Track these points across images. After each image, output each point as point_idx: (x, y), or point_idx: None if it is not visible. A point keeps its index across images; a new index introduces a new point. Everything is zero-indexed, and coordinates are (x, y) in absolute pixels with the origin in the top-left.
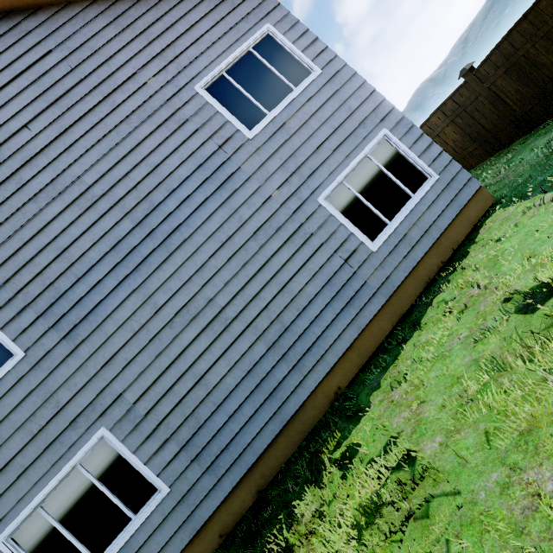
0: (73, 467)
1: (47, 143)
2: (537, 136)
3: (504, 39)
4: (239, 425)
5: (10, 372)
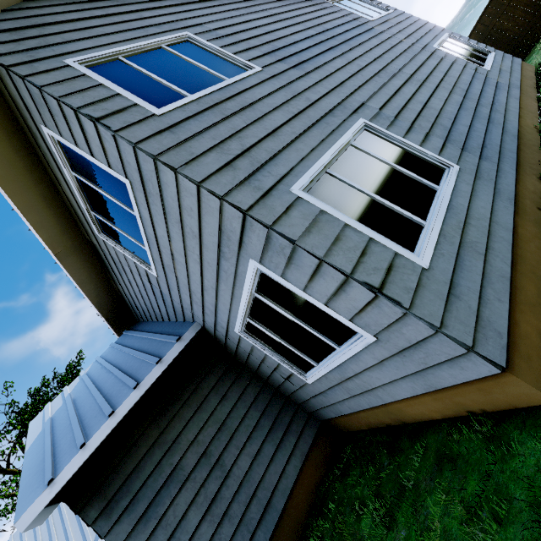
0: (347, 143)
1: None
2: None
3: (477, 23)
4: (481, 133)
5: (252, 77)
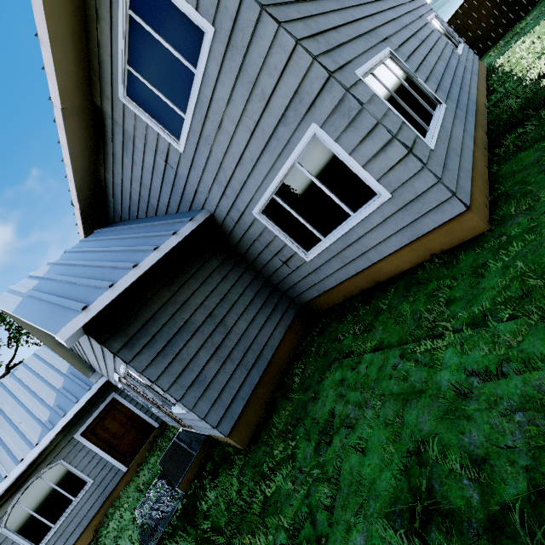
0: (381, 60)
1: None
2: None
3: (452, 16)
4: (457, 93)
5: None
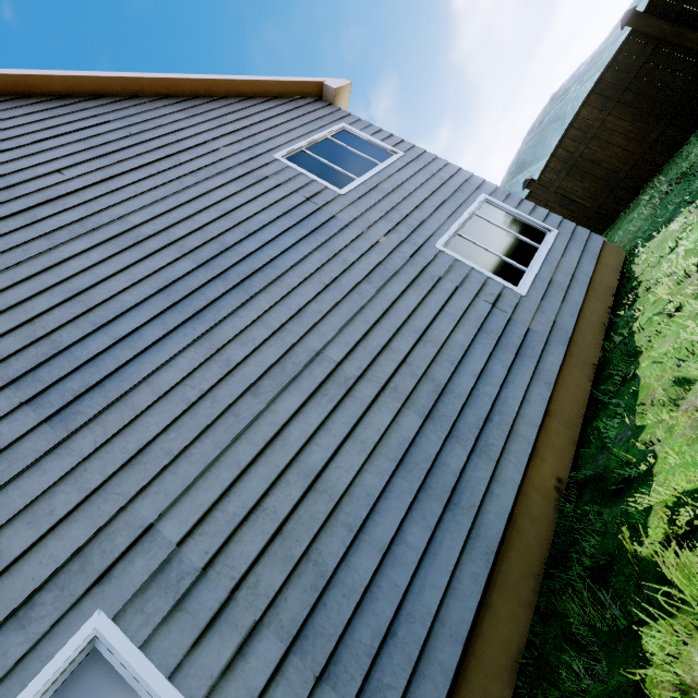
0: None
1: (85, 185)
2: (624, 218)
3: (557, 147)
4: (407, 571)
5: None
